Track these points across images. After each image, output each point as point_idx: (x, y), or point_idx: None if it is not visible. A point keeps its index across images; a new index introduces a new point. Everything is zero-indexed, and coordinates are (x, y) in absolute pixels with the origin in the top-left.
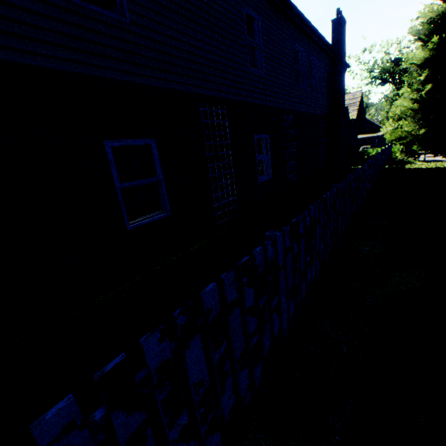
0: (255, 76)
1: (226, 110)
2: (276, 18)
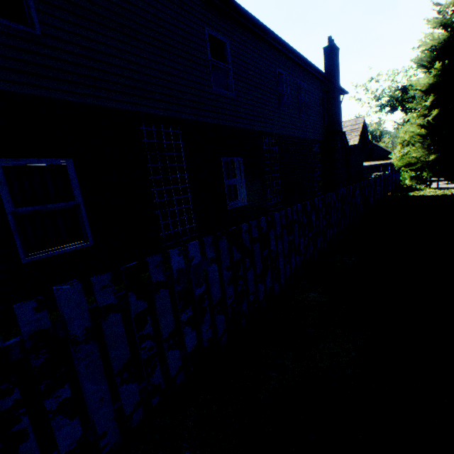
0: (222, 97)
1: (180, 130)
2: (250, 42)
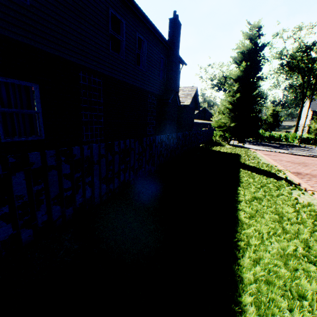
0: None
1: None
2: None
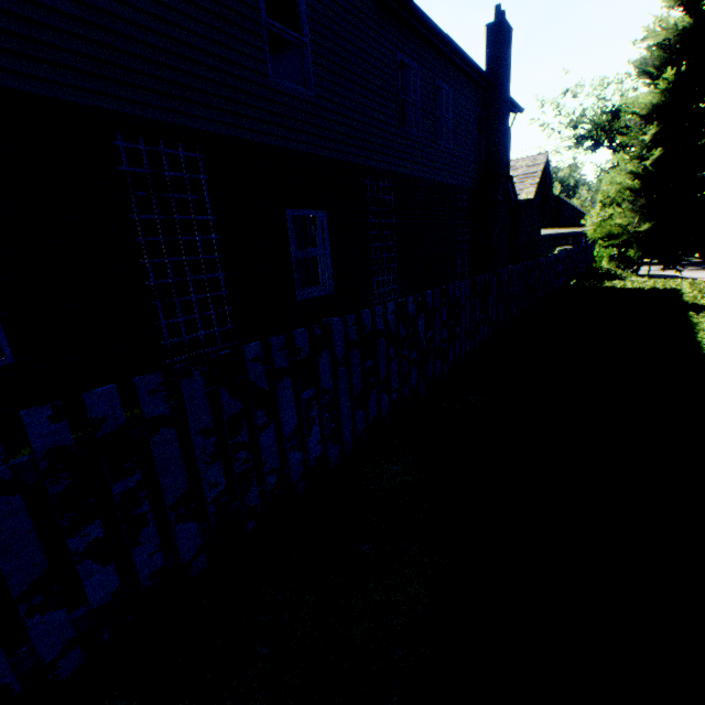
0: (290, 97)
1: (202, 154)
2: None
